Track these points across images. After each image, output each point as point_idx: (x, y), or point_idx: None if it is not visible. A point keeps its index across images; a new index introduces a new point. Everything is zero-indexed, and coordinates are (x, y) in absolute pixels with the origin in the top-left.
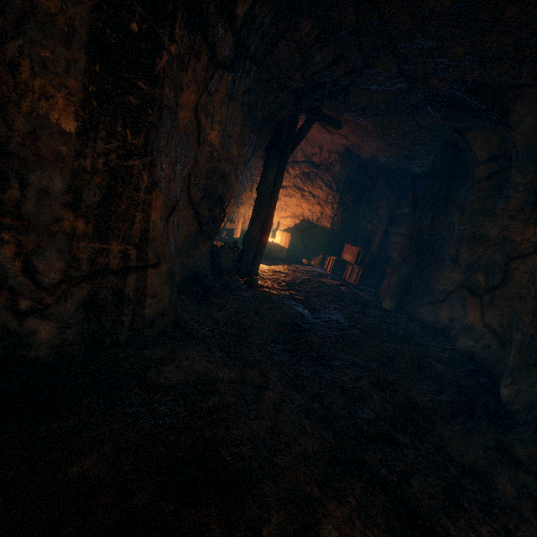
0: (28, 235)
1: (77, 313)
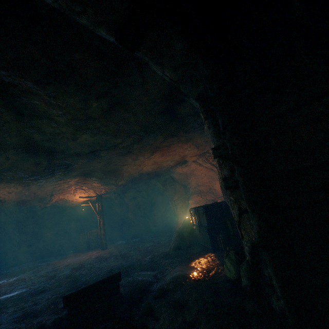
0: None
1: None
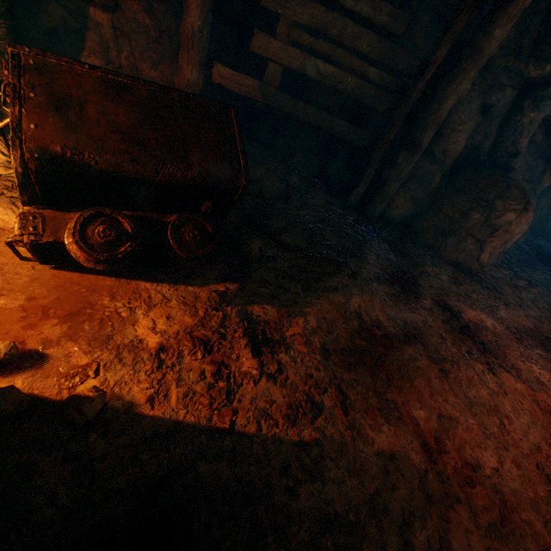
0: (550, 200)
1: (535, 220)
